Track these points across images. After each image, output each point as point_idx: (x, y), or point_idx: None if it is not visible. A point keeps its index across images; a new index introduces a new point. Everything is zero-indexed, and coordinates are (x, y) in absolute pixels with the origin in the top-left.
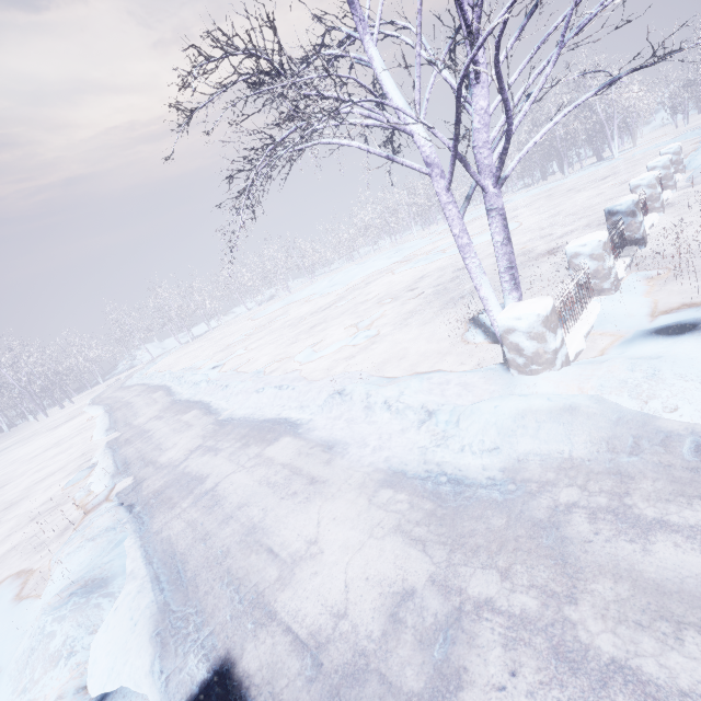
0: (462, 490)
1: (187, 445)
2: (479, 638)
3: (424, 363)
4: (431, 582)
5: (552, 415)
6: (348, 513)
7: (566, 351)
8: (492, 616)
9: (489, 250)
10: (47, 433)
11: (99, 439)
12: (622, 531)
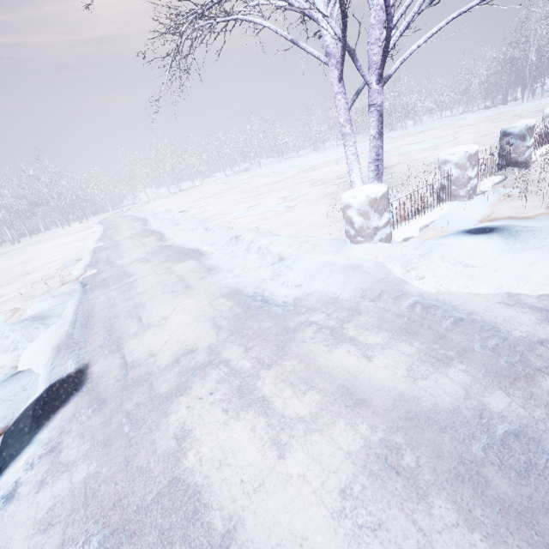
0: (265, 306)
1: (136, 256)
2: (209, 376)
3: (309, 230)
4: (208, 347)
5: (342, 269)
6: (194, 307)
7: (389, 231)
8: (224, 367)
9: (416, 156)
10: (65, 236)
11: (91, 245)
12: (327, 340)
